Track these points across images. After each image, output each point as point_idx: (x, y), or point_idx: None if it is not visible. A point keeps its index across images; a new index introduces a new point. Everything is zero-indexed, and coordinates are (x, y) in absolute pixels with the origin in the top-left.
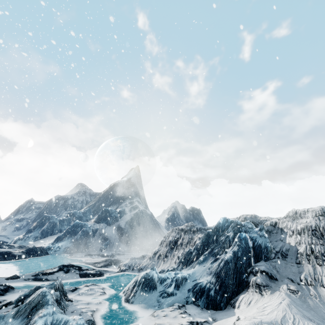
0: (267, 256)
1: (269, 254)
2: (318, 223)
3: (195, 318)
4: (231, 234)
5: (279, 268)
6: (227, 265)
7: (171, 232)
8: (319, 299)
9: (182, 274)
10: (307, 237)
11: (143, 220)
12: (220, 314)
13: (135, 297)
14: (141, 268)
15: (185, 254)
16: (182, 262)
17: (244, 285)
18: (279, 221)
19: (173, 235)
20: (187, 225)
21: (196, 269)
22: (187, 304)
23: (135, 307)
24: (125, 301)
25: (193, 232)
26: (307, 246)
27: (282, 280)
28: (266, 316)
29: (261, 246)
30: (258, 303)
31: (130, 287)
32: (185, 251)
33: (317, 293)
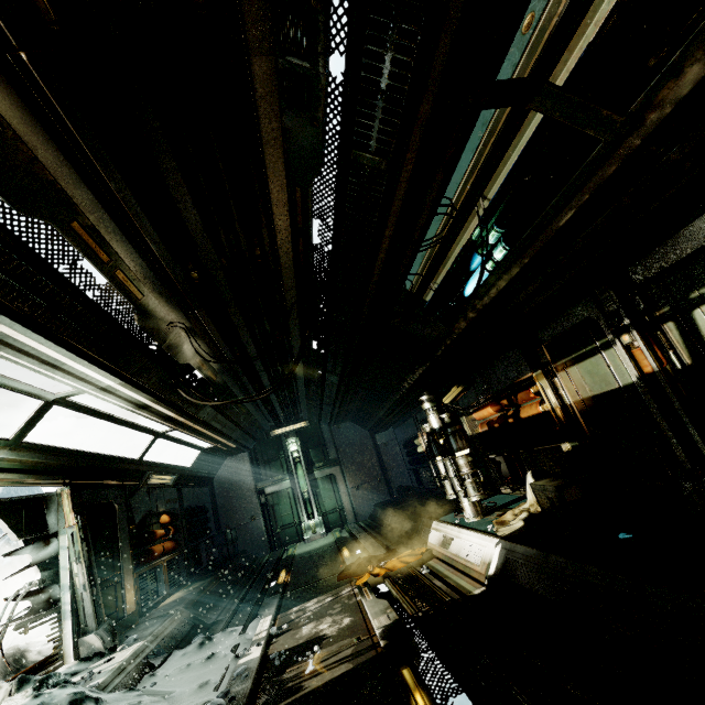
0: None
1: None
2: None
3: None
4: None
5: None
6: None
7: None
8: None
9: None
10: None
11: None
12: None
13: None
14: None
15: None
16: None
17: None
18: None
19: None
20: None
21: None
22: None
23: None
24: None
25: None
26: None
27: None
28: None
29: None
30: None
31: None
32: None
33: None
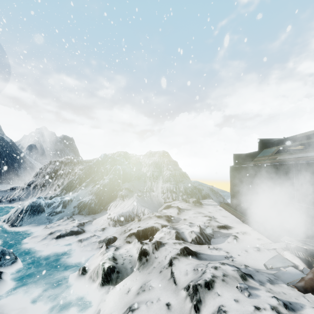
0: (130, 179)
1: (131, 178)
2: (160, 160)
3: (82, 221)
4: (109, 167)
5: (135, 185)
6: (105, 187)
7: (49, 164)
8: (149, 197)
9: (68, 198)
10: (152, 168)
11: (0, 148)
12: (98, 215)
13: (23, 221)
14: (13, 199)
15: (68, 183)
16: (65, 189)
17: (114, 197)
18: (141, 157)
19: (52, 167)
20: (68, 158)
21: (79, 192)
22: (74, 216)
23: (25, 228)
24: (12, 227)
25: (74, 164)
26: (151, 173)
27: (135, 191)
28: (125, 210)
29: (127, 173)
30: (121, 205)
31: (13, 216)
32: (66, 180)
33: (150, 195)
